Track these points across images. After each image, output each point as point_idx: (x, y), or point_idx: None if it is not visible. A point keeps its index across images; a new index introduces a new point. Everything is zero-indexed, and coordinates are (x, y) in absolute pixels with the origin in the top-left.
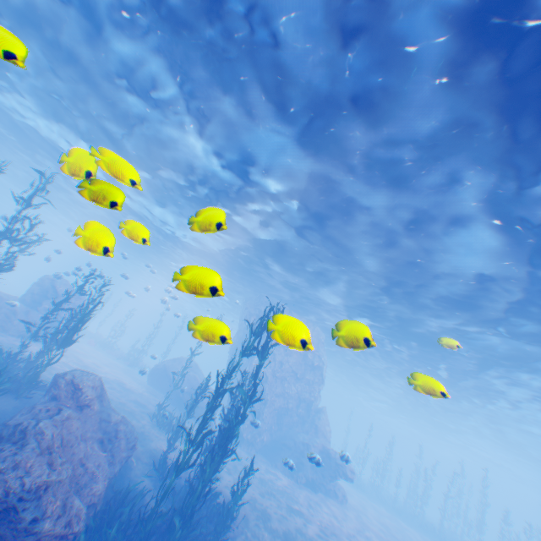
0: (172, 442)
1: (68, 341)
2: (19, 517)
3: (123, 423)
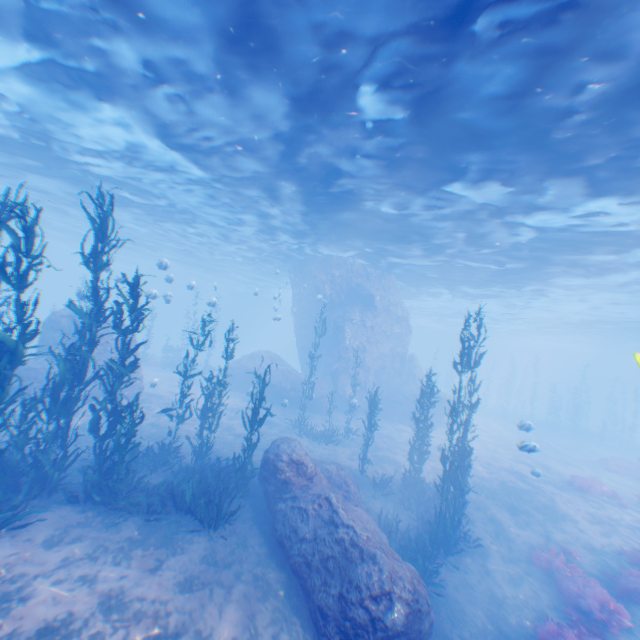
0: (366, 458)
1: (259, 421)
2: (420, 611)
3: (340, 469)
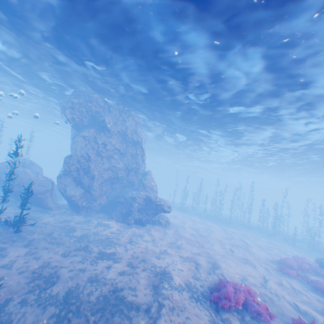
0: None
1: None
2: None
3: None
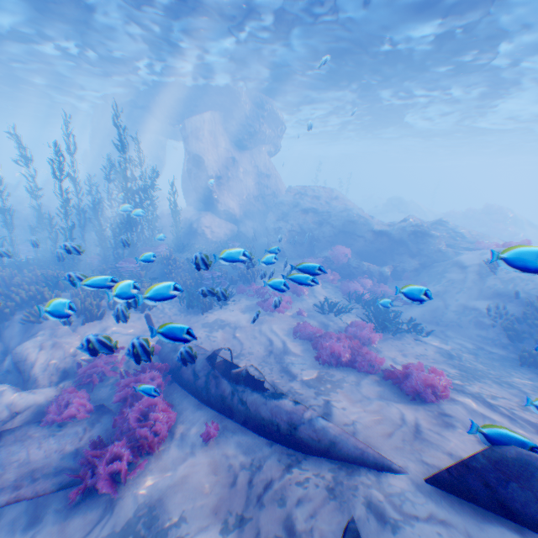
0: None
1: None
2: None
3: None
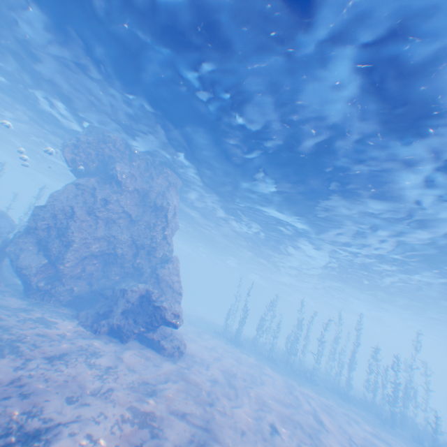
0: None
1: None
2: None
3: None
